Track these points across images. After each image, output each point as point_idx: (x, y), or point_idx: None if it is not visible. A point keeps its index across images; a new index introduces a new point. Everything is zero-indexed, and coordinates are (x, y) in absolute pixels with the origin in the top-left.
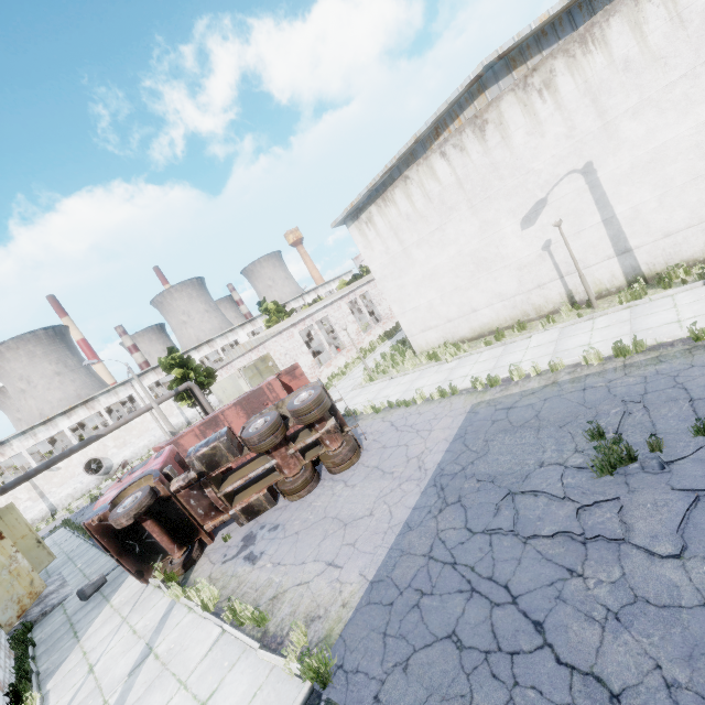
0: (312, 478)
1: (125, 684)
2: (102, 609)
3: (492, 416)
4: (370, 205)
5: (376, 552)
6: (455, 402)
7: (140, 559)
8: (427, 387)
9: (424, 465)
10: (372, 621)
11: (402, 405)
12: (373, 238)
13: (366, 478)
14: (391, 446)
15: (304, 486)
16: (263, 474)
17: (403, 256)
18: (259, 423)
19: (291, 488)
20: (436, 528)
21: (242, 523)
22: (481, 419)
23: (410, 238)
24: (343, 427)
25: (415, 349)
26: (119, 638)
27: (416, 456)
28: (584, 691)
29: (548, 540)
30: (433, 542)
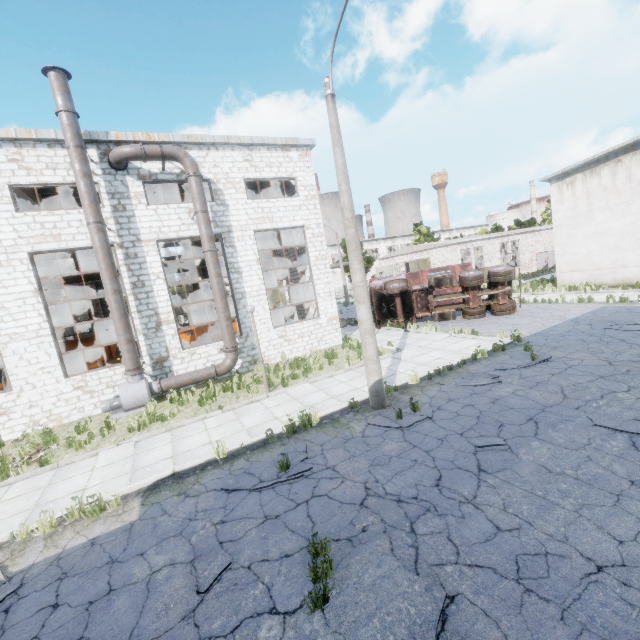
0: (484, 312)
1: (400, 340)
2: (354, 331)
3: (617, 310)
4: (578, 173)
5: (536, 329)
6: (589, 305)
7: (383, 315)
8: (566, 299)
9: (565, 317)
10: (538, 337)
11: (544, 303)
12: (567, 196)
13: (522, 317)
14: (538, 312)
15: (479, 313)
16: (452, 304)
17: (585, 214)
18: (471, 273)
19: (472, 311)
20: (573, 327)
21: (435, 321)
22: (608, 310)
23: (598, 203)
24: (509, 296)
25: (558, 283)
26: (380, 335)
27: (559, 315)
28: (635, 345)
29: (635, 331)
30: (571, 329)
